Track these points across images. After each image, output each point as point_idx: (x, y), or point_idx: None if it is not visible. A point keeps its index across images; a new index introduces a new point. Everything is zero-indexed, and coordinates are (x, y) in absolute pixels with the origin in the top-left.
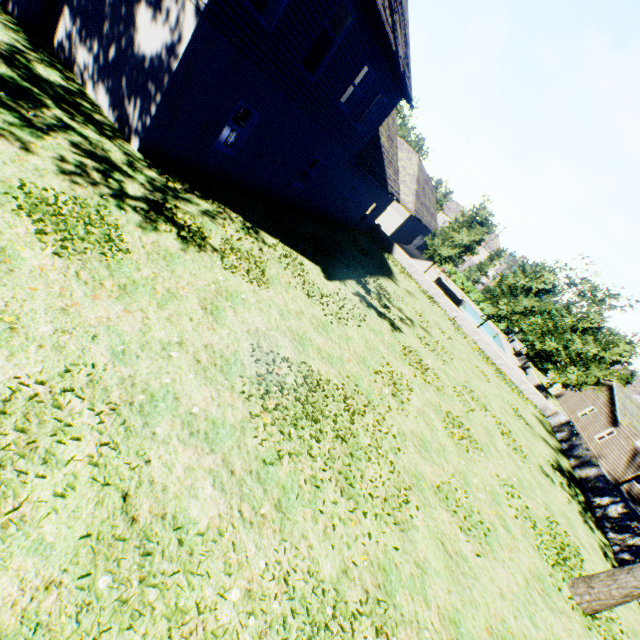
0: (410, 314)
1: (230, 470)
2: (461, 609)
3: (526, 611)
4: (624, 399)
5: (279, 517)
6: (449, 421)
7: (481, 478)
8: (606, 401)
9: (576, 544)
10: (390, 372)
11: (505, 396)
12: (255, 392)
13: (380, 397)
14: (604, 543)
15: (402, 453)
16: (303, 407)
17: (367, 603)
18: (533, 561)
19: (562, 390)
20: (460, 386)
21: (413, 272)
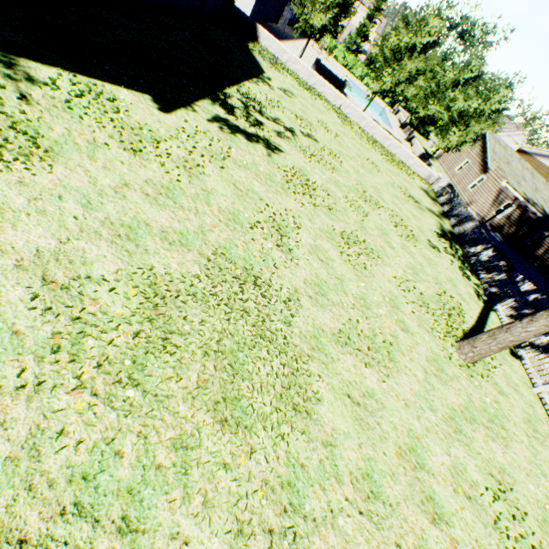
0: (289, 122)
1: (16, 542)
2: (373, 454)
3: (427, 403)
4: (494, 145)
5: (128, 543)
6: (344, 243)
7: (380, 290)
8: (479, 151)
9: (459, 302)
10: (271, 216)
11: (395, 181)
12: (48, 372)
13: (262, 258)
14: (477, 285)
15: (296, 317)
16: (147, 342)
17: (273, 545)
18: (429, 346)
19: (442, 150)
20: (352, 192)
21: (287, 61)
